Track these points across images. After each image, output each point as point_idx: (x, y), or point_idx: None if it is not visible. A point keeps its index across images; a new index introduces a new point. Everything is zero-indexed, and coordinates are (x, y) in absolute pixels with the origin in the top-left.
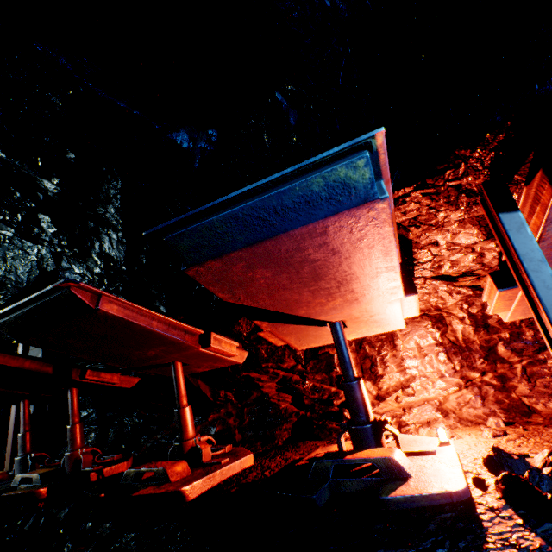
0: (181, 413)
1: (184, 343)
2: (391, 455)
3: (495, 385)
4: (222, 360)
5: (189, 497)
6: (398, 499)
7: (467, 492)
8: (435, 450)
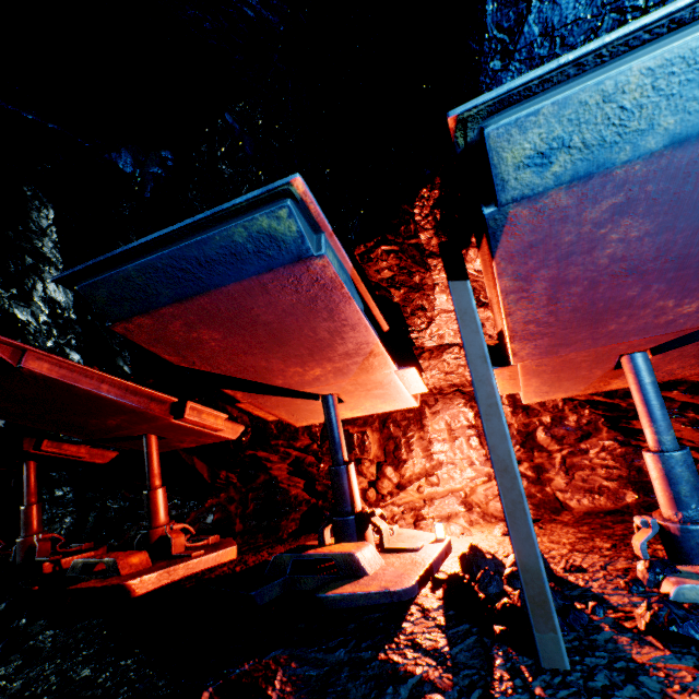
0: (151, 496)
1: (148, 413)
2: (352, 551)
3: (529, 477)
4: (206, 434)
5: (136, 592)
6: (335, 598)
7: (411, 592)
8: (418, 547)
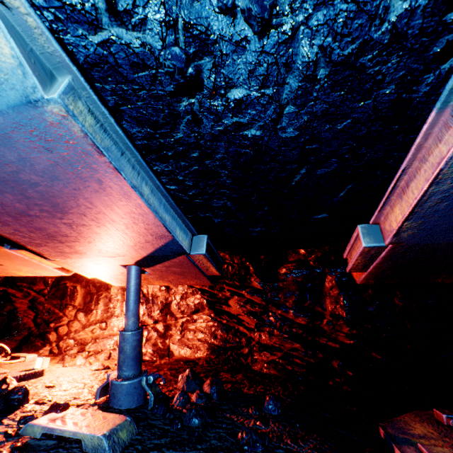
0: None
1: None
2: None
3: (159, 332)
4: None
5: None
6: None
7: None
8: None
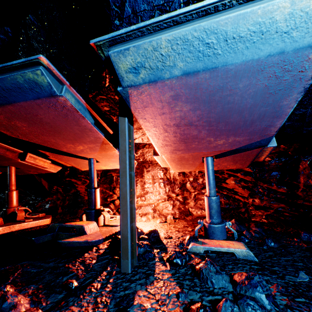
0: (9, 194)
1: (5, 156)
2: (83, 224)
3: (180, 201)
4: (40, 169)
5: None
6: (65, 242)
7: (98, 242)
8: (118, 225)
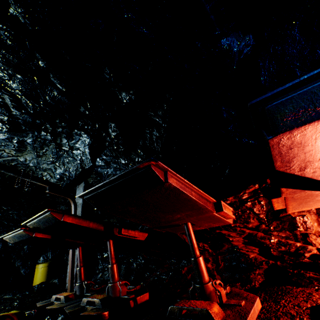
0: (198, 261)
1: (206, 209)
2: None
3: None
4: (220, 221)
5: None
6: None
7: None
8: None
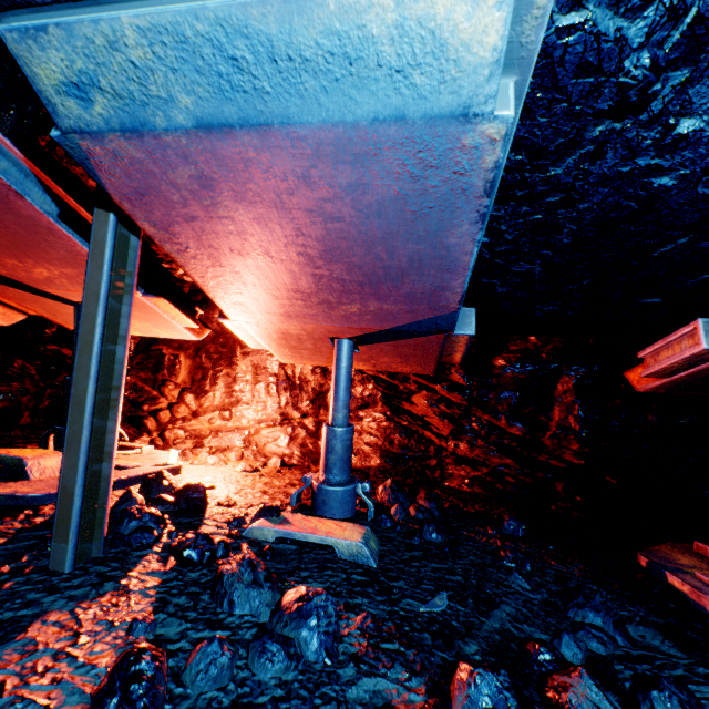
0: None
1: None
2: (26, 456)
3: (309, 430)
4: None
5: None
6: None
7: (44, 500)
8: (128, 466)
